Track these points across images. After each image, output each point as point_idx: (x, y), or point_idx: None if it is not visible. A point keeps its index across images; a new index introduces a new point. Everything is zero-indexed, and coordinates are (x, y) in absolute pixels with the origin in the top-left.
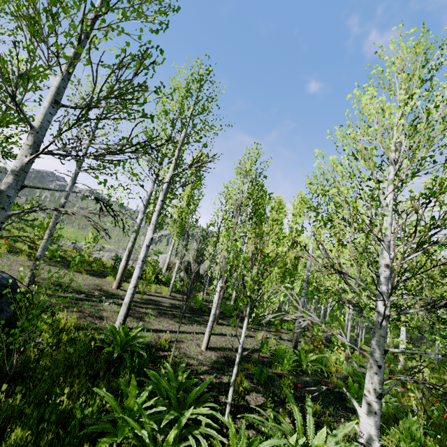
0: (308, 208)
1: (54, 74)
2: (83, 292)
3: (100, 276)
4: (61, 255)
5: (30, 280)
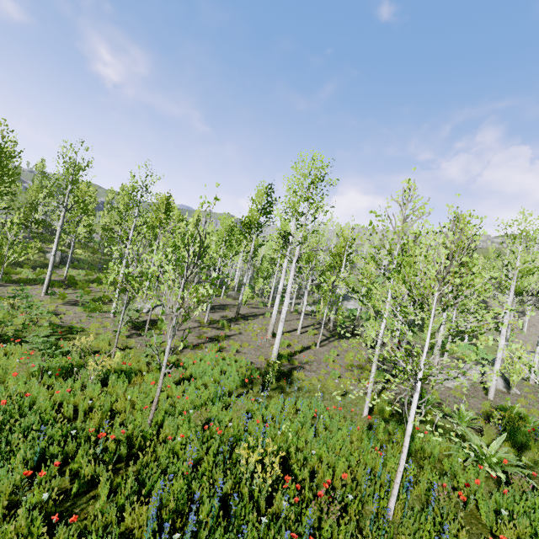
0: None
1: None
2: None
3: None
4: None
5: None
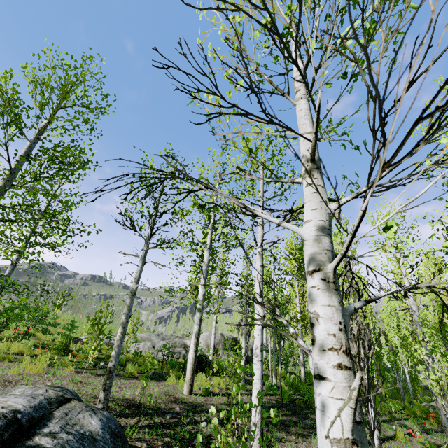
0: (384, 250)
1: (291, 98)
2: (162, 410)
3: (156, 378)
4: (98, 356)
5: (103, 407)
